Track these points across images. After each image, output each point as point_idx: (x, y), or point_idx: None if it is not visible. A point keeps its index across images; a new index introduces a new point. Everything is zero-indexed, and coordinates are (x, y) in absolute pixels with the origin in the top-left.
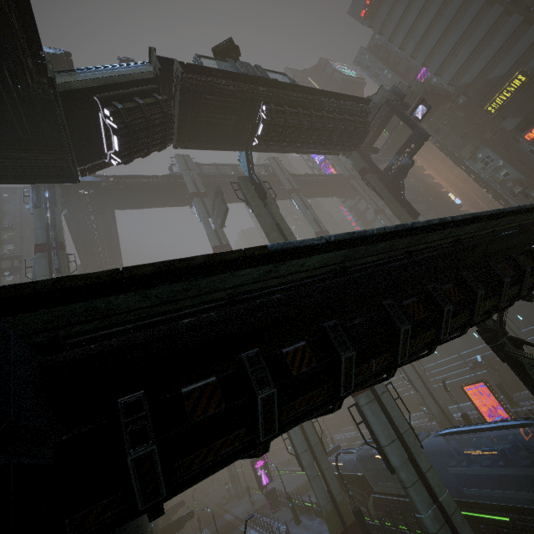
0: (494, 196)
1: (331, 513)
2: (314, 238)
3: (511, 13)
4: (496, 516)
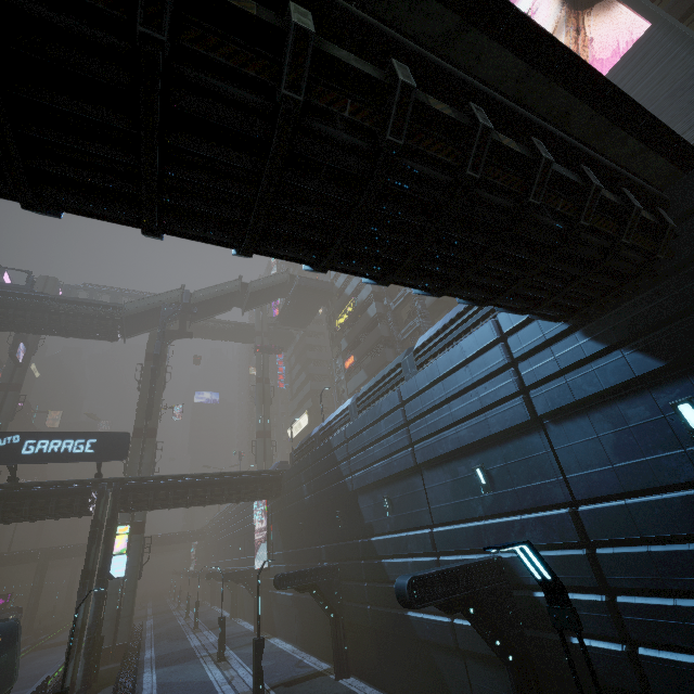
0: None
1: None
2: None
3: None
4: None
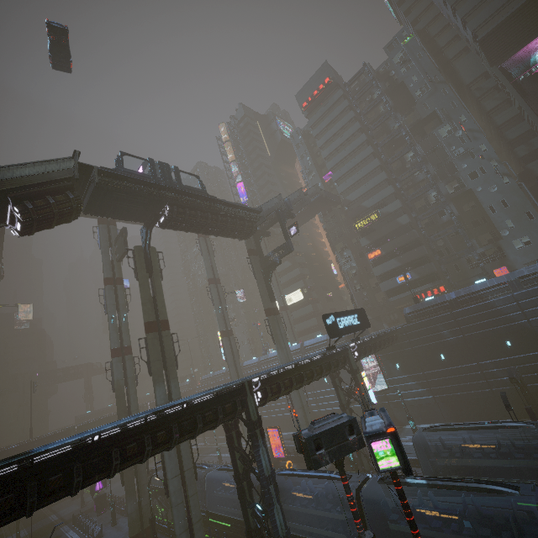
0: (347, 284)
1: (135, 519)
2: (74, 440)
3: (384, 168)
4: (226, 523)
